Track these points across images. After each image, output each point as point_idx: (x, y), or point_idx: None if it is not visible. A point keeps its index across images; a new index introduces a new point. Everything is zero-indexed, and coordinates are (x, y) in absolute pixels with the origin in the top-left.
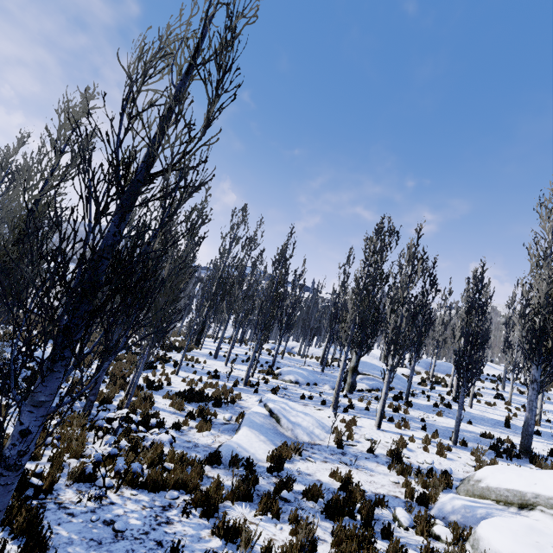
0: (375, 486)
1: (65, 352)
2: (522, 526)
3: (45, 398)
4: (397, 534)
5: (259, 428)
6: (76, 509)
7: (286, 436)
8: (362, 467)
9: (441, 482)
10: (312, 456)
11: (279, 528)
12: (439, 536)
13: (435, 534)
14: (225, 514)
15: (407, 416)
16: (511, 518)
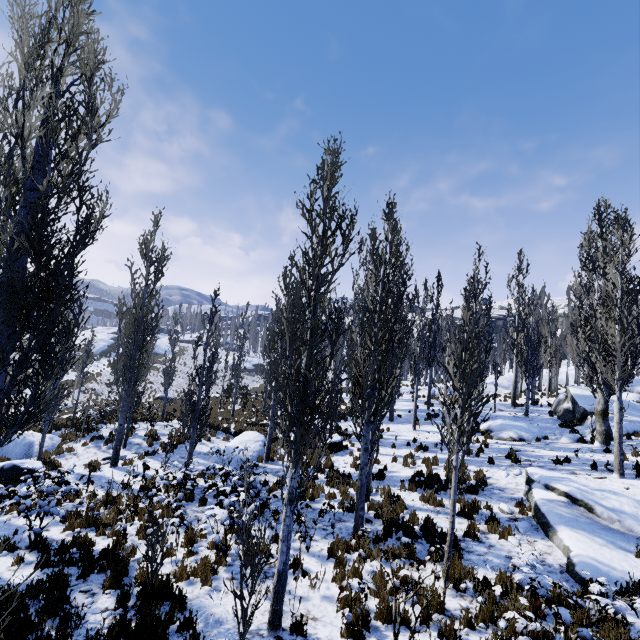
0: None
1: None
2: None
3: None
4: None
5: (578, 524)
6: None
7: (617, 531)
8: None
9: None
10: None
11: None
12: None
13: None
14: None
15: None
16: None
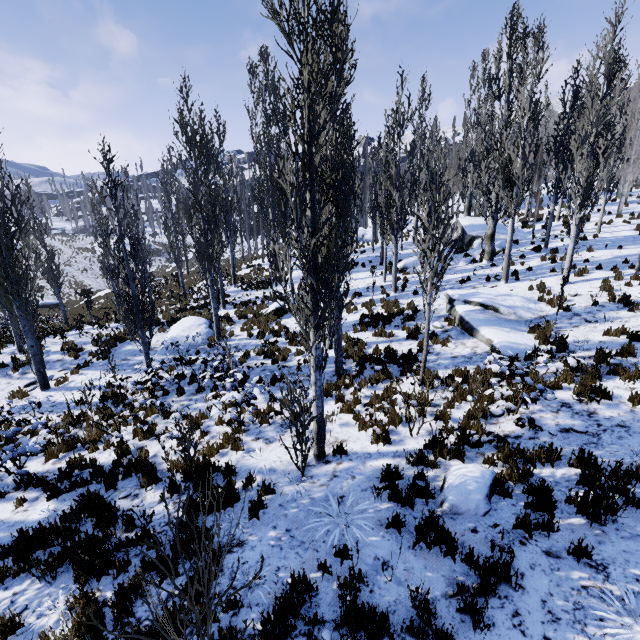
0: None
1: None
2: None
3: None
4: None
5: (491, 323)
6: (525, 434)
7: (513, 320)
8: (613, 319)
9: None
10: (559, 327)
11: None
12: None
13: None
14: None
15: None
16: None
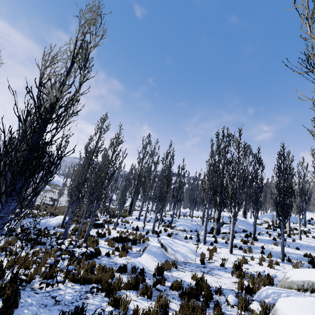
0: (219, 283)
1: (13, 193)
2: (307, 301)
3: (3, 215)
4: (225, 309)
5: (154, 254)
6: (40, 291)
7: (170, 258)
8: (213, 274)
9: (264, 281)
10: (184, 269)
11: (149, 303)
12: (253, 310)
13: (251, 309)
14: (115, 292)
15: (253, 246)
16: (302, 297)
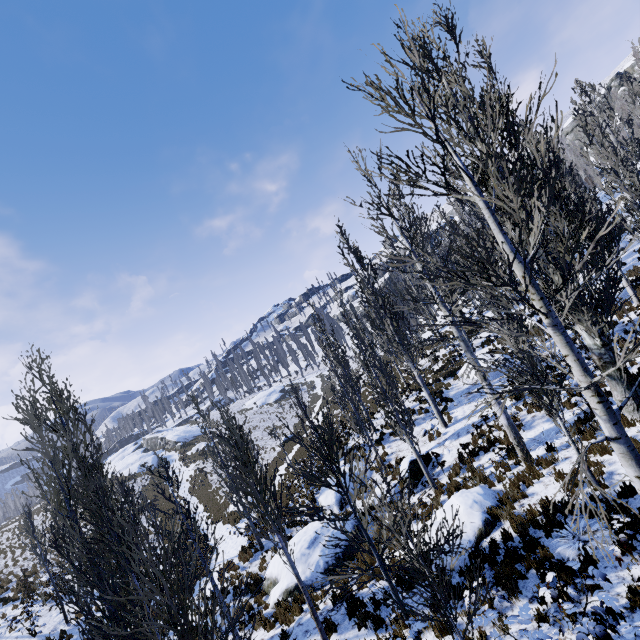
0: None
1: None
2: None
3: None
4: None
5: None
6: None
7: None
8: None
9: None
10: None
11: None
12: None
13: None
14: None
15: None
16: None
